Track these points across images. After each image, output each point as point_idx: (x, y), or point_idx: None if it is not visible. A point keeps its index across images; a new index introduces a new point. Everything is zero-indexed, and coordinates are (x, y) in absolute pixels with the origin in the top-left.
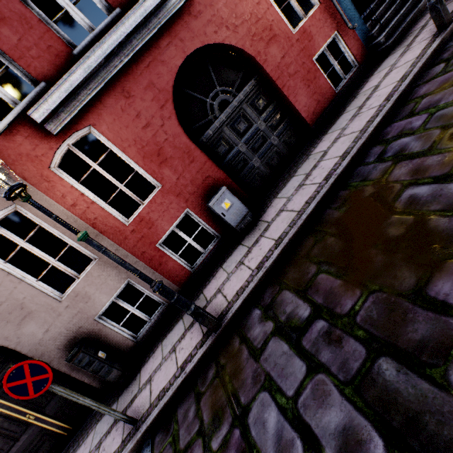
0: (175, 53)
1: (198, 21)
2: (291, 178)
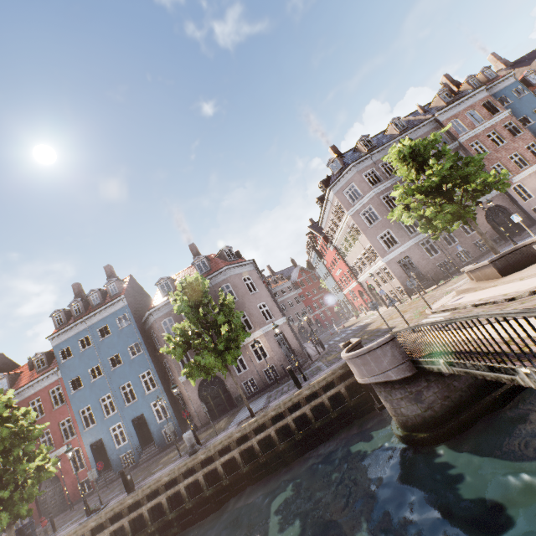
0: None
1: None
2: None
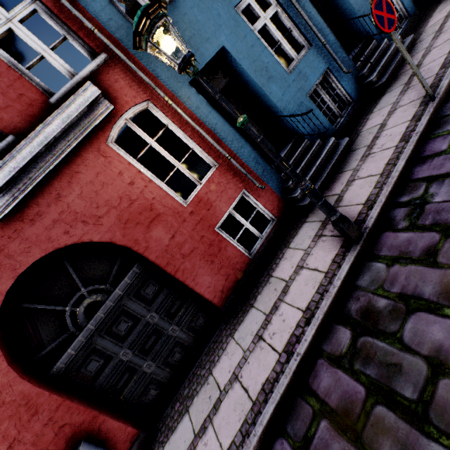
0: (0, 274)
1: (37, 225)
2: (185, 415)
